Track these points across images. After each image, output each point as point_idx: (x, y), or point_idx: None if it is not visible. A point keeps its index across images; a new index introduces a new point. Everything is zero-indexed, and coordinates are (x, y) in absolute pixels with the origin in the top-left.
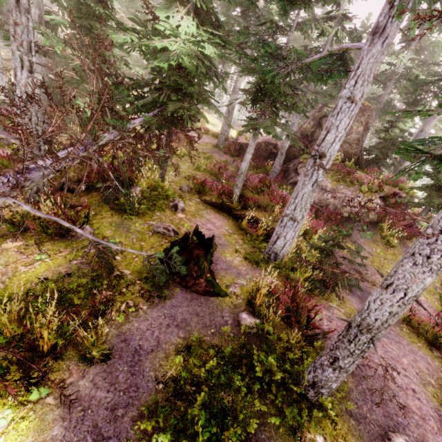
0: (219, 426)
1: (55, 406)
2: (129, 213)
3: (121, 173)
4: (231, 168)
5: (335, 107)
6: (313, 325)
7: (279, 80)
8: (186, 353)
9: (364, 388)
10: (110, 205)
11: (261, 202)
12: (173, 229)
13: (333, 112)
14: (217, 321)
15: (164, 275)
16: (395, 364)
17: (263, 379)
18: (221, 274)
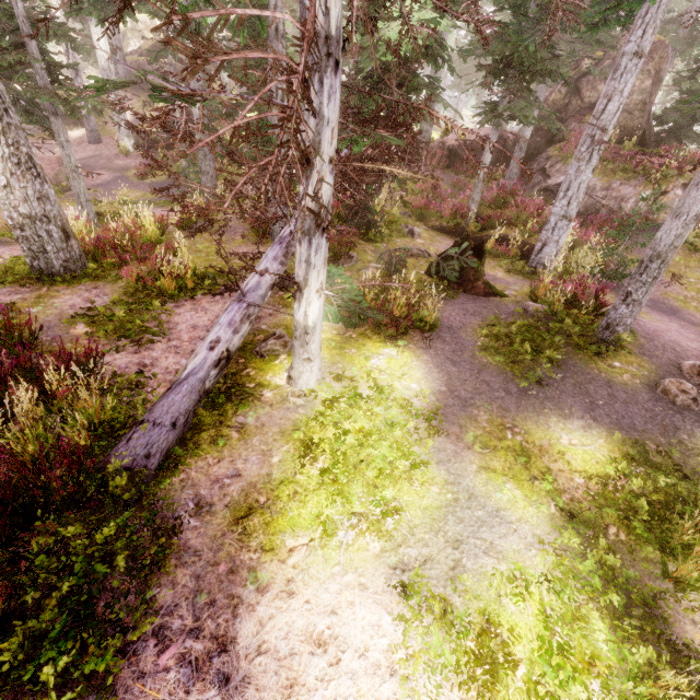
0: (537, 352)
1: (417, 348)
2: (375, 240)
3: (365, 196)
4: (443, 185)
5: (617, 67)
6: (602, 302)
7: (535, 44)
8: (488, 328)
9: (657, 344)
10: (360, 232)
11: (508, 215)
12: (425, 250)
13: (613, 75)
14: (505, 311)
15: (456, 271)
16: (691, 340)
17: (563, 332)
18: (491, 283)
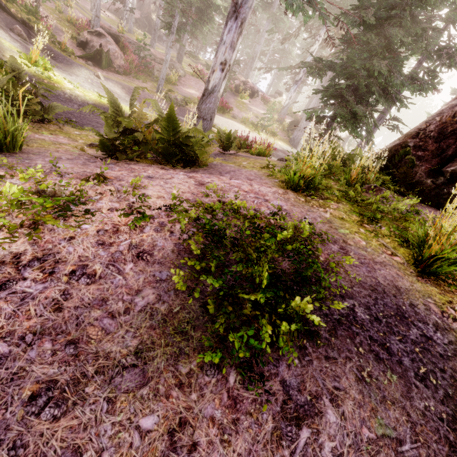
0: None
1: None
2: None
3: None
4: None
5: None
6: None
7: None
8: None
9: None
10: None
11: None
12: None
13: None
14: None
15: None
16: None
17: None
18: None
